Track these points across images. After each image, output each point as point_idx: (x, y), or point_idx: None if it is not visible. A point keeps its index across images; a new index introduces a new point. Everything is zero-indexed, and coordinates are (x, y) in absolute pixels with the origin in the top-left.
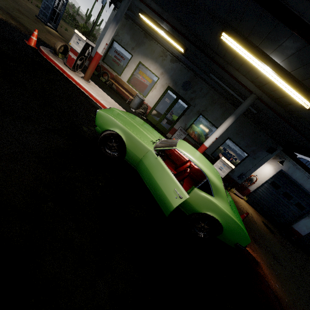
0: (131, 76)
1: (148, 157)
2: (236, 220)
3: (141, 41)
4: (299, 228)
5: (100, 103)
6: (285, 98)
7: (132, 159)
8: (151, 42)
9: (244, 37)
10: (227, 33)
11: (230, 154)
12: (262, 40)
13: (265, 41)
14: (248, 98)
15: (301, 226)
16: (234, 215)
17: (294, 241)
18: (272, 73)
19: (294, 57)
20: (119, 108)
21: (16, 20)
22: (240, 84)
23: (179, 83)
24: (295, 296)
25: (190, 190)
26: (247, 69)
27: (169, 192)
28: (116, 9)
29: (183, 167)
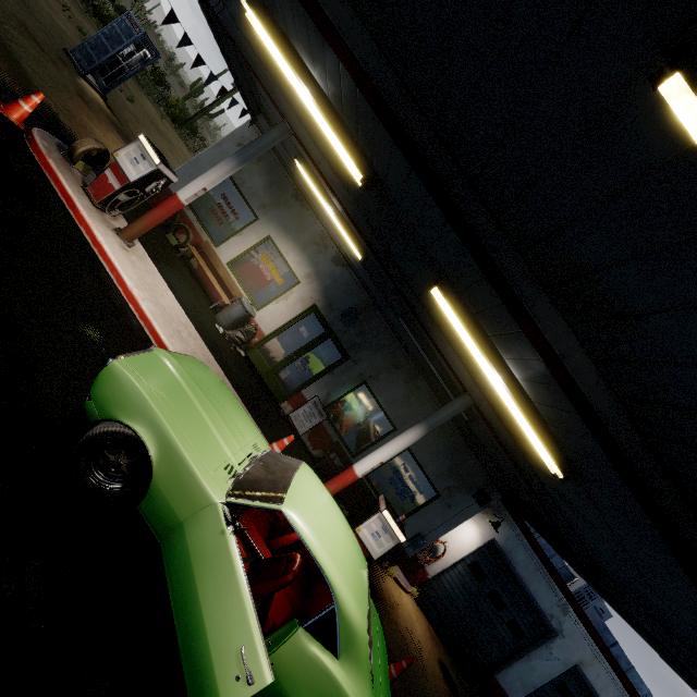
0: (241, 257)
1: (203, 524)
2: None
3: (284, 201)
4: (508, 683)
5: (139, 308)
6: (518, 428)
7: (159, 514)
8: (305, 211)
9: (469, 310)
10: (443, 291)
11: (405, 484)
12: (498, 334)
13: (502, 339)
14: (458, 400)
15: (512, 678)
16: None
17: None
18: (505, 391)
19: (543, 389)
20: (184, 327)
21: (2, 45)
22: (449, 367)
23: (338, 306)
24: None
25: (285, 628)
26: (466, 351)
27: (224, 652)
28: (254, 125)
29: (289, 537)
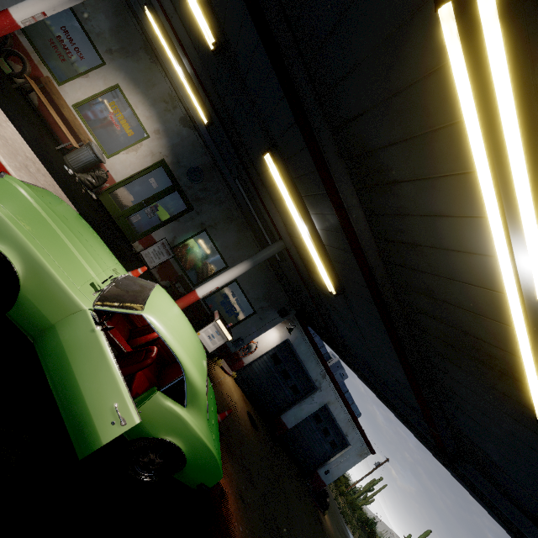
0: (88, 101)
1: (75, 325)
2: (211, 446)
3: (133, 51)
4: (287, 419)
5: None
6: (313, 264)
7: (30, 319)
8: (154, 66)
9: (291, 175)
10: (273, 157)
11: (232, 305)
12: (308, 195)
13: (311, 199)
14: (275, 244)
15: (290, 416)
16: (210, 436)
17: (278, 437)
18: (308, 237)
19: (332, 235)
20: (31, 162)
21: None
22: (271, 220)
23: (184, 164)
24: (259, 536)
25: (147, 393)
26: (284, 208)
27: (101, 409)
28: None
29: (146, 337)
